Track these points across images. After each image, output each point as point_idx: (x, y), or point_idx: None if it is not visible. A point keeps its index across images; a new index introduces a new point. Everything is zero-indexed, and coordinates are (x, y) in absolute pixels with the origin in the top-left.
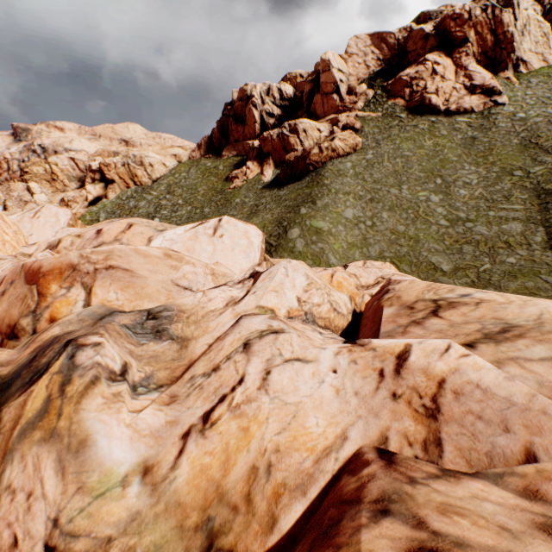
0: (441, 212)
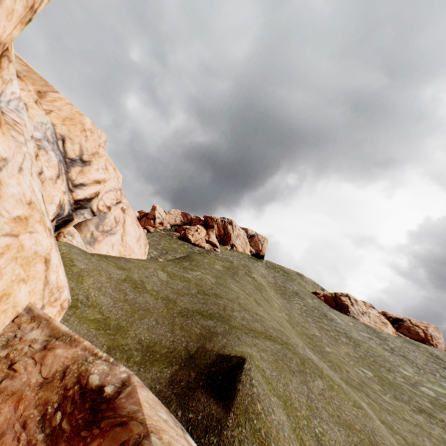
0: (152, 255)
